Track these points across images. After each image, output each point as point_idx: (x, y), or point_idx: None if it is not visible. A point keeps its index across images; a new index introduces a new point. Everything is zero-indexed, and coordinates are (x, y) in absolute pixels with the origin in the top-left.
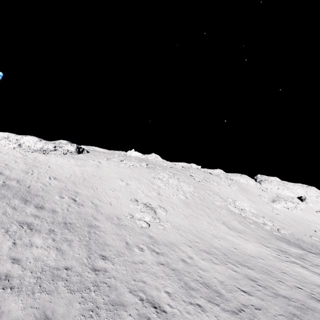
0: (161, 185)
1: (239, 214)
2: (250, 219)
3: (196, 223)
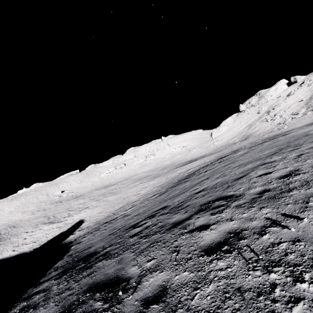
0: (5, 209)
1: (45, 200)
2: (50, 200)
3: (3, 220)
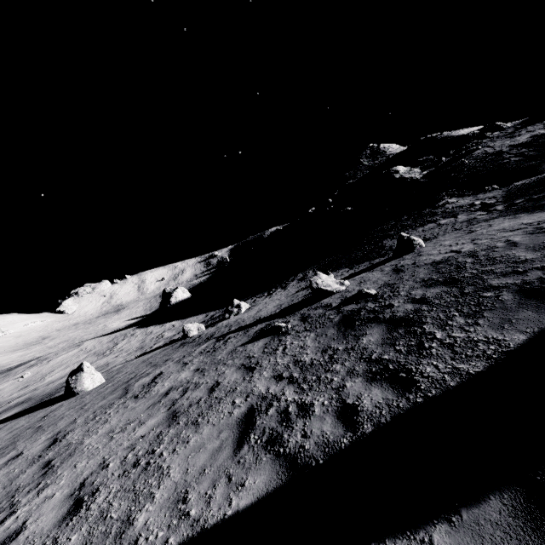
0: None
1: None
2: None
3: None
